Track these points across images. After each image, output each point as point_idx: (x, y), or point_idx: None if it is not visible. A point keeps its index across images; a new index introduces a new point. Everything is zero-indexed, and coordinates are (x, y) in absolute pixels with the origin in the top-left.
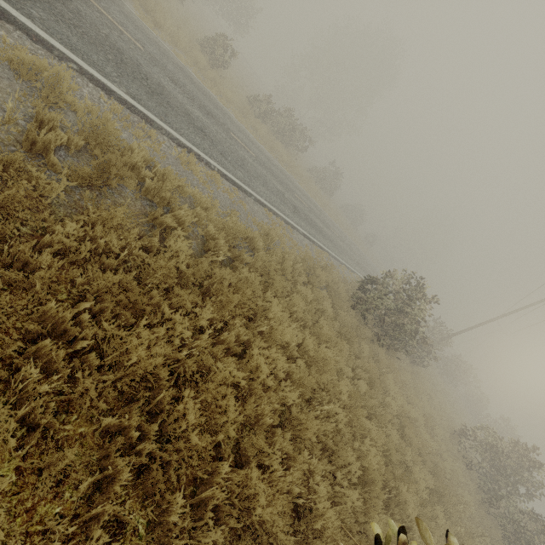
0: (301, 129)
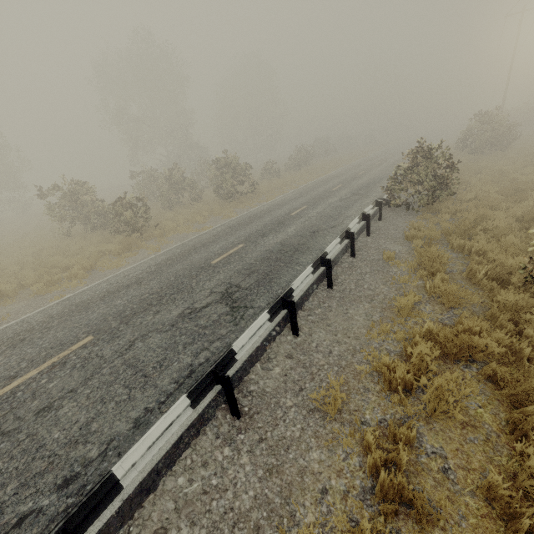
0: (303, 149)
